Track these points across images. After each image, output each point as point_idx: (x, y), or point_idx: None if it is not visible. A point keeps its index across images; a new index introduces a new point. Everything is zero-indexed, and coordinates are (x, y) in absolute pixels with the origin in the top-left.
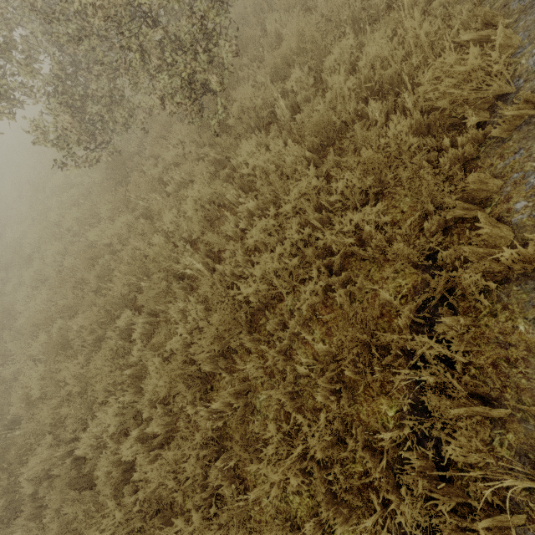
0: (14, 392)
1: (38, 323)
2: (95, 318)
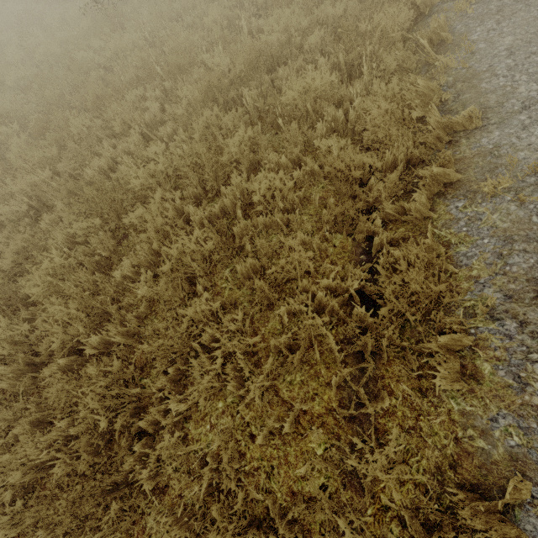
0: None
1: (5, 118)
2: (101, 93)
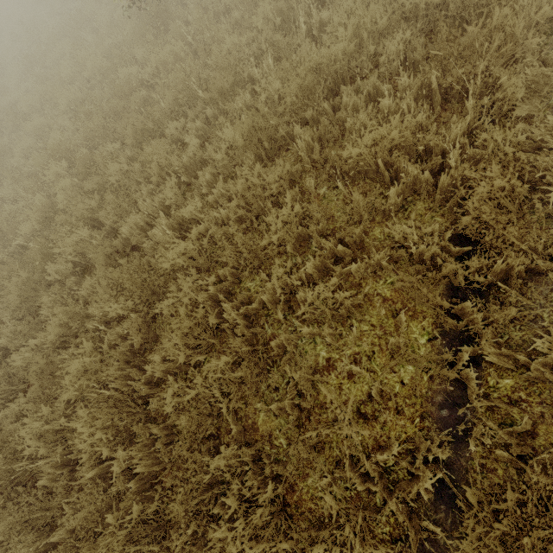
0: (19, 222)
1: (55, 154)
2: (140, 126)
